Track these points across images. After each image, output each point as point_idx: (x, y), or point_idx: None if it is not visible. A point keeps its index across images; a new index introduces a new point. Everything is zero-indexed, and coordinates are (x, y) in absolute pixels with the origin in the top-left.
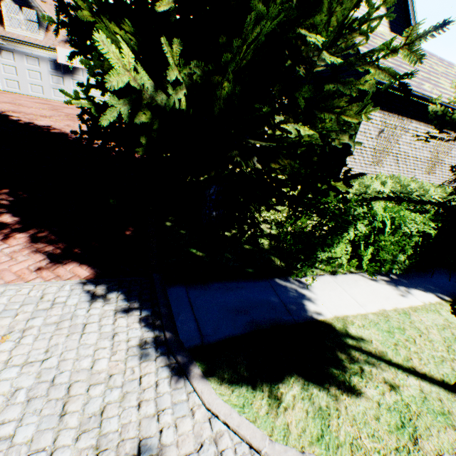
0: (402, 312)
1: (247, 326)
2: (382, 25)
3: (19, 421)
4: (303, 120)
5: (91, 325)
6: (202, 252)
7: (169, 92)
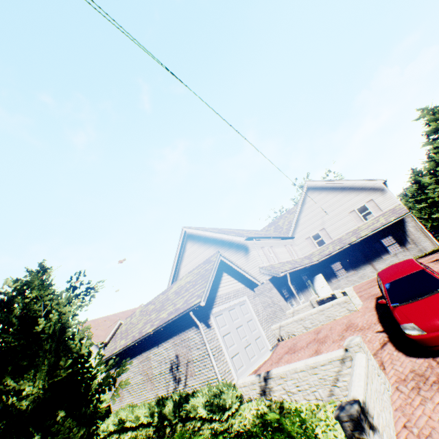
0: None
1: None
2: (208, 248)
3: None
4: None
5: None
6: None
7: None
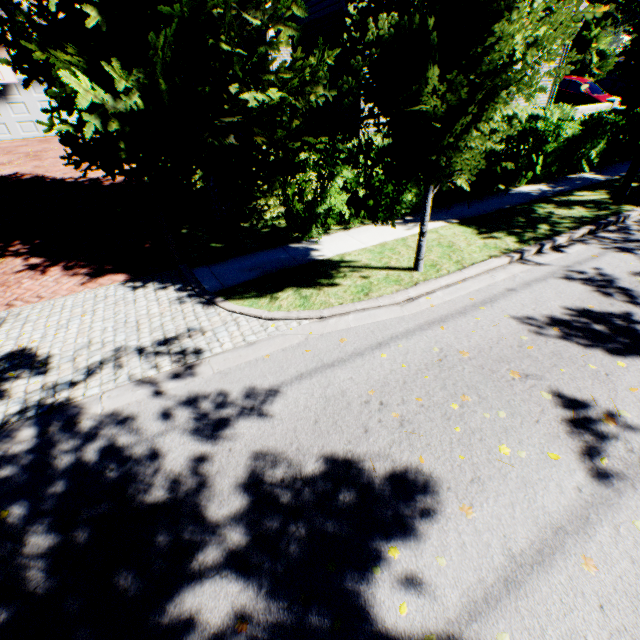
0: (400, 240)
1: (259, 274)
2: None
3: (115, 336)
4: (253, 87)
5: (140, 299)
6: (222, 244)
7: (124, 99)
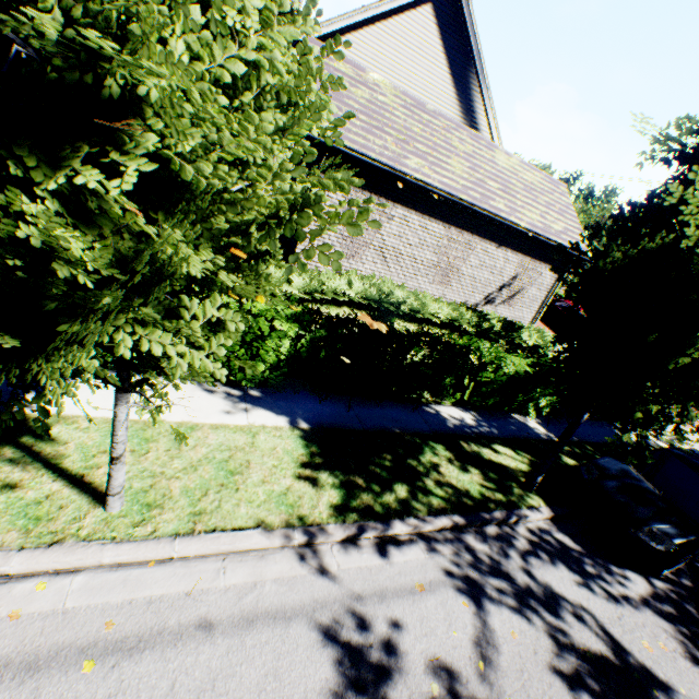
0: (189, 426)
1: None
2: (444, 82)
3: None
4: None
5: None
6: None
7: None
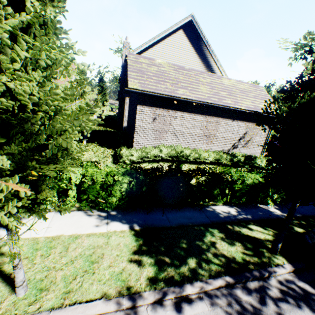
0: (75, 236)
1: None
2: (194, 57)
3: None
4: None
5: None
6: None
7: None
